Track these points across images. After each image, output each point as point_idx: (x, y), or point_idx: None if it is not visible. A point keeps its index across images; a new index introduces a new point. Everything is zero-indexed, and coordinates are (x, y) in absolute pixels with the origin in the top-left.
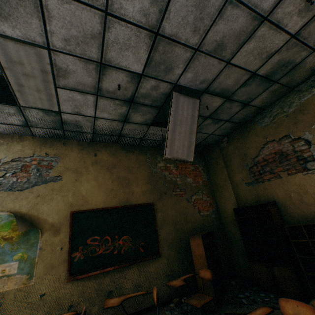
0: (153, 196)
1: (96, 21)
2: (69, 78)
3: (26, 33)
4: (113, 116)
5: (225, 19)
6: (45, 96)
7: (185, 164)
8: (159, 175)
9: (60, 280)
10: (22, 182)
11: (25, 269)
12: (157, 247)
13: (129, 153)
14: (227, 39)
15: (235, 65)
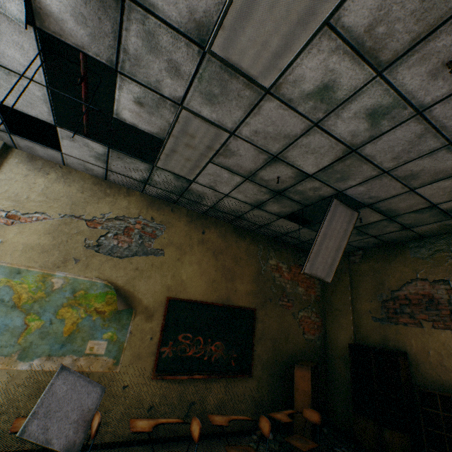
0: (257, 300)
1: (299, 127)
2: (231, 158)
3: (221, 118)
4: (248, 199)
5: (433, 158)
6: (190, 165)
7: (300, 268)
8: (268, 275)
9: (145, 374)
10: (123, 248)
11: (112, 352)
12: (249, 364)
13: (240, 238)
14: (424, 172)
15: (418, 193)
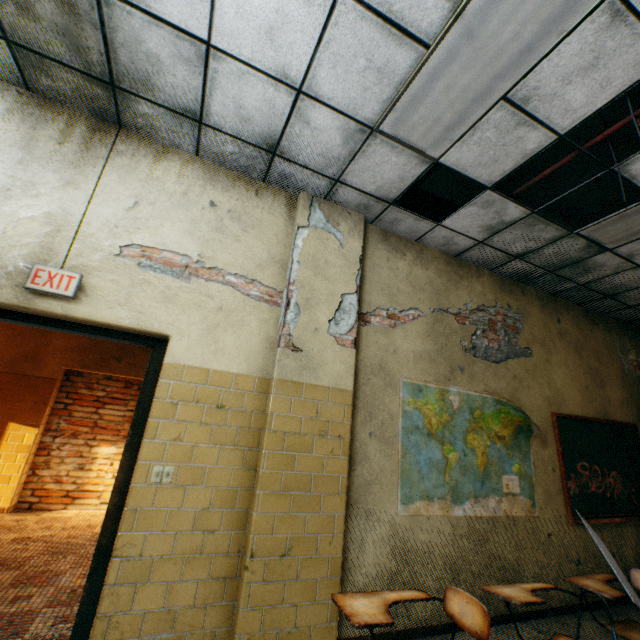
0: (631, 412)
1: None
2: None
3: None
4: None
5: None
6: (639, 228)
7: None
8: (632, 376)
9: (561, 518)
10: (495, 350)
11: (525, 490)
12: None
13: (592, 326)
14: None
15: None
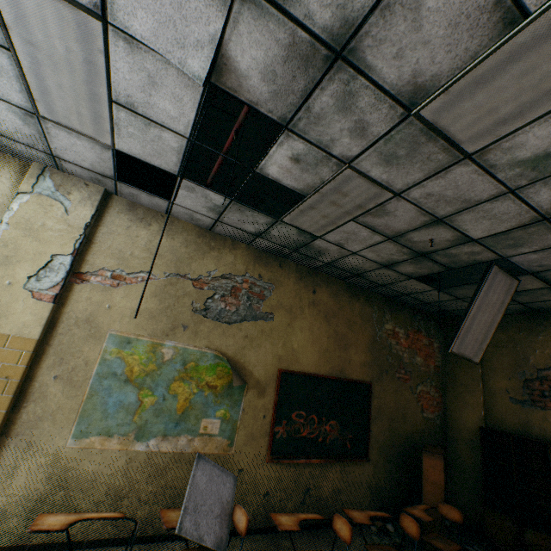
0: (372, 372)
1: (488, 192)
2: (381, 218)
3: (391, 179)
4: (379, 258)
5: None
6: (324, 222)
7: (418, 334)
8: (384, 342)
9: (259, 457)
10: (231, 312)
11: (226, 432)
12: (365, 446)
13: (353, 298)
14: None
15: None
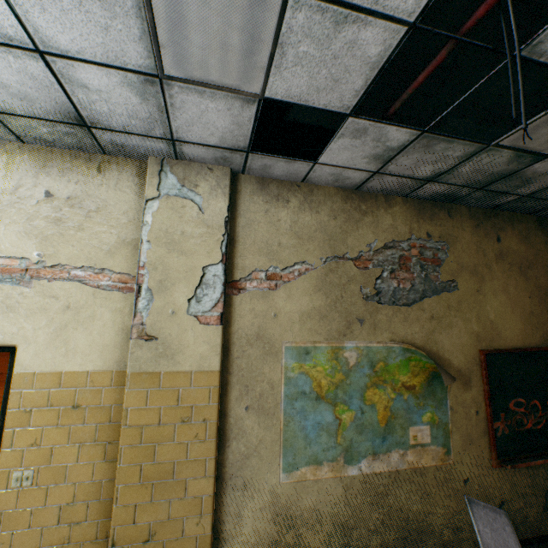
0: None
1: None
2: None
3: None
4: None
5: None
6: None
7: None
8: None
9: (483, 462)
10: (406, 291)
11: (438, 438)
12: None
13: None
14: None
15: None
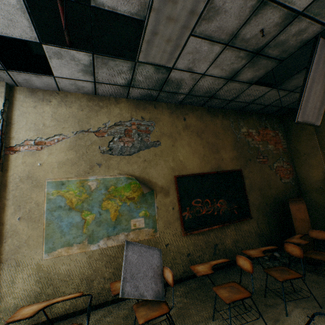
0: (240, 162)
1: None
2: (213, 21)
3: None
4: (223, 73)
5: None
6: (170, 48)
7: (266, 130)
8: (243, 141)
9: (177, 234)
10: (129, 147)
11: (150, 224)
12: (247, 210)
13: (213, 117)
14: None
15: None
